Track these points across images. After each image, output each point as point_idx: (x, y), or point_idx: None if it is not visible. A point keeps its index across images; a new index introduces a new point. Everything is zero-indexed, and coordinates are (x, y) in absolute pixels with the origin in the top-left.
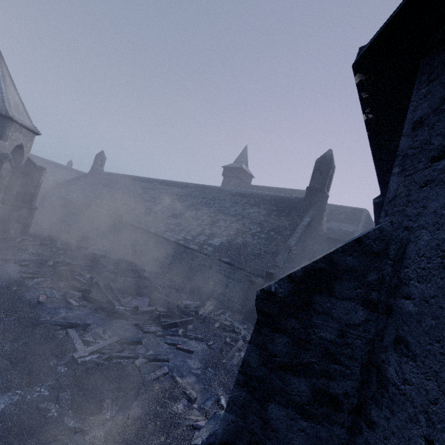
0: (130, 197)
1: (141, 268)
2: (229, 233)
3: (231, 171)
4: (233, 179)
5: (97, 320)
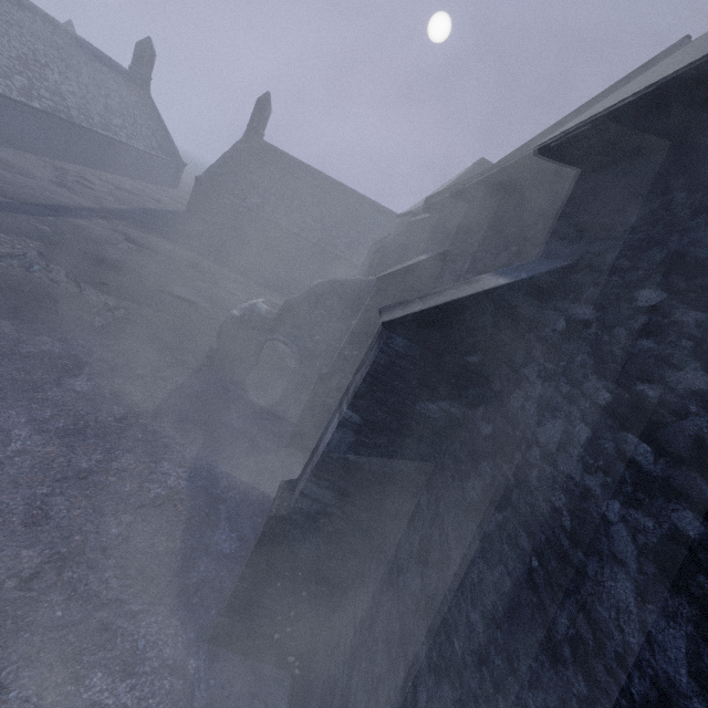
0: None
1: None
2: None
3: None
4: None
5: None
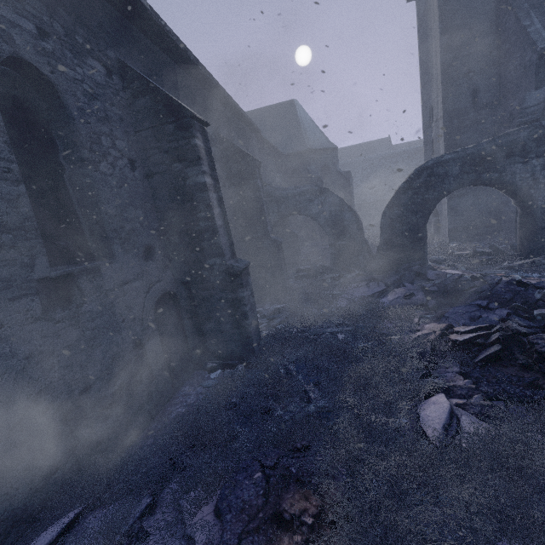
0: None
1: None
2: None
3: None
4: None
5: None
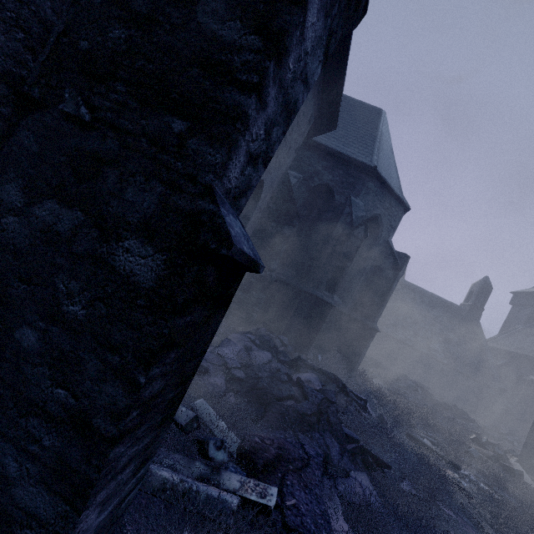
0: None
1: None
2: (439, 339)
3: None
4: None
5: None
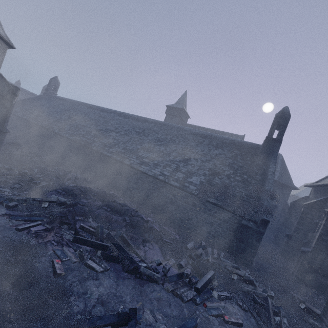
0: (92, 125)
1: (122, 200)
2: (204, 173)
3: (174, 110)
4: (175, 117)
5: (132, 291)
